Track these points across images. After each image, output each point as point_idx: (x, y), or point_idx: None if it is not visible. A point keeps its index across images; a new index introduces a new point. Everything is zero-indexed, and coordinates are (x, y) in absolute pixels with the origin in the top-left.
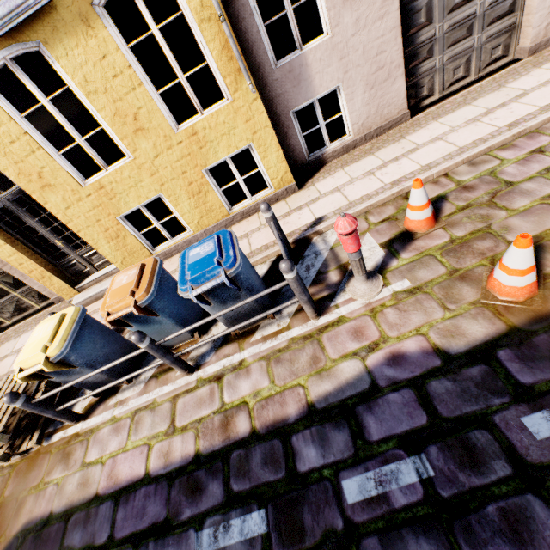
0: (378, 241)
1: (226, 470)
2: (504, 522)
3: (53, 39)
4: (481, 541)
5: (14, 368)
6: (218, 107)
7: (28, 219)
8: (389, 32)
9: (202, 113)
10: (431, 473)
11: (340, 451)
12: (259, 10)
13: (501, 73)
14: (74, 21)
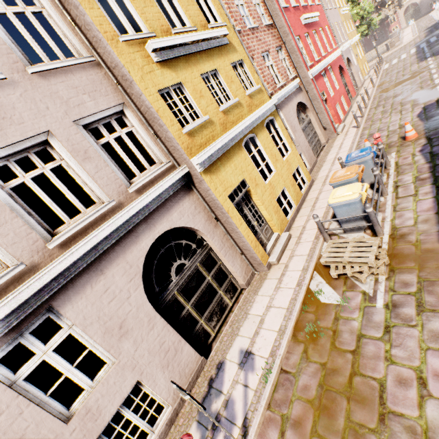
0: None
1: None
2: None
3: (257, 133)
4: None
5: (356, 195)
6: (289, 153)
7: (245, 209)
8: (304, 138)
9: (287, 155)
10: None
11: None
12: None
13: (325, 147)
14: (261, 129)
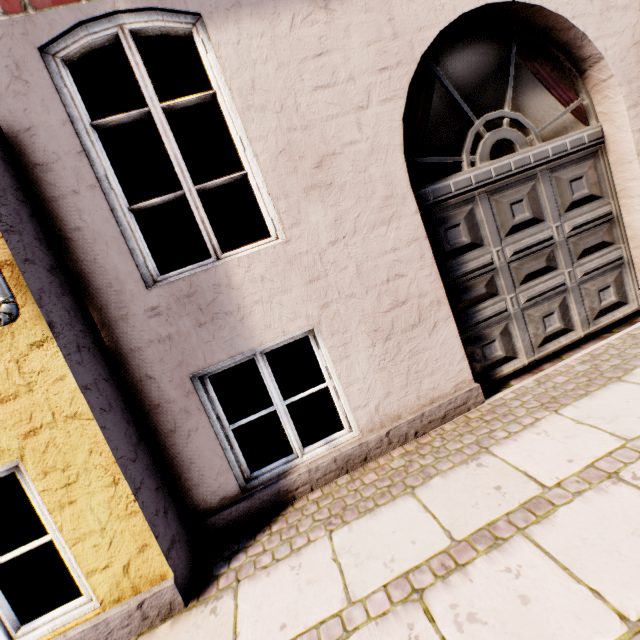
0: None
1: None
2: None
3: None
4: None
5: None
6: None
7: None
8: (407, 245)
9: None
10: None
11: None
12: None
13: (637, 326)
14: None
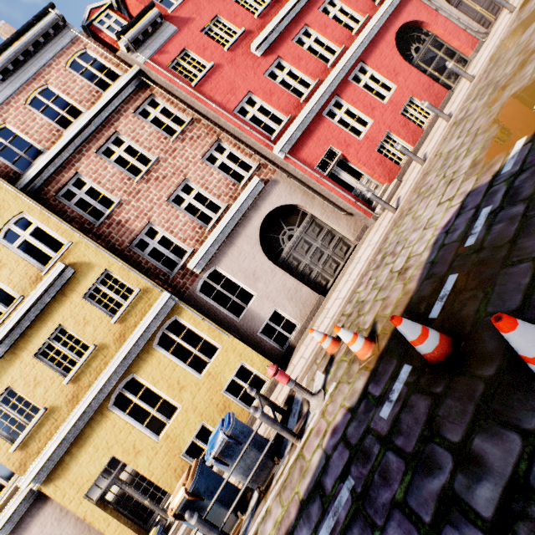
0: (321, 371)
1: None
2: (381, 478)
3: (139, 369)
4: (374, 500)
5: None
6: (217, 354)
7: (128, 488)
8: (282, 277)
9: (210, 361)
10: (353, 482)
11: (316, 515)
12: (240, 295)
13: (352, 254)
14: (146, 357)
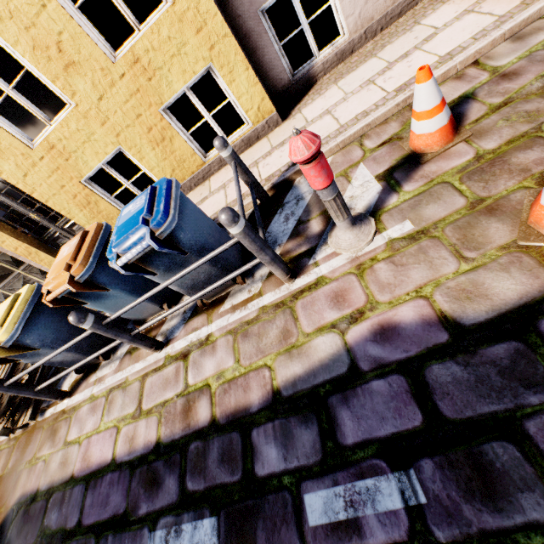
0: (374, 173)
1: (183, 464)
2: None
3: None
4: None
5: None
6: (157, 17)
7: None
8: None
9: (139, 29)
10: (422, 499)
11: (305, 455)
12: None
13: None
14: None
